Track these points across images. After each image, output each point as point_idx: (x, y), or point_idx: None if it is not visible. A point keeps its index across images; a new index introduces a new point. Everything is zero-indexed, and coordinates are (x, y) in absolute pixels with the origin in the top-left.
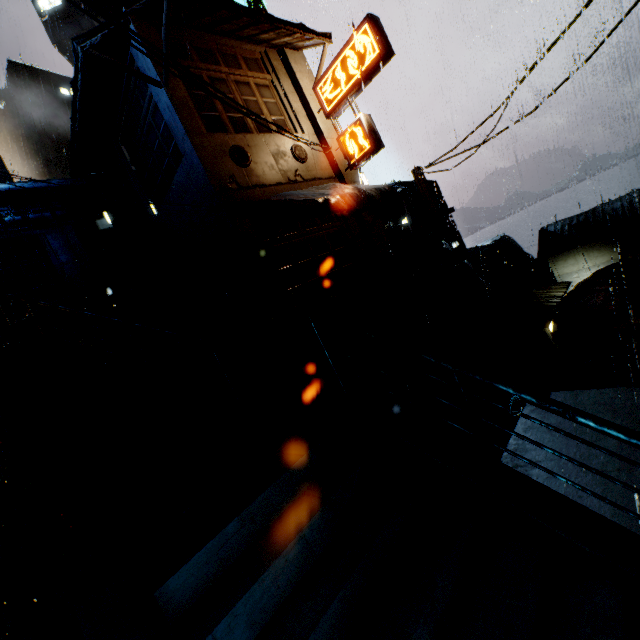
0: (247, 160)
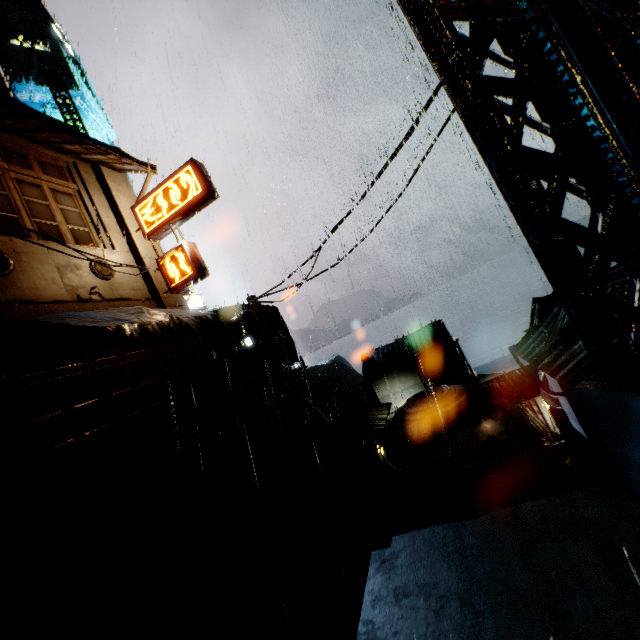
0: (5, 268)
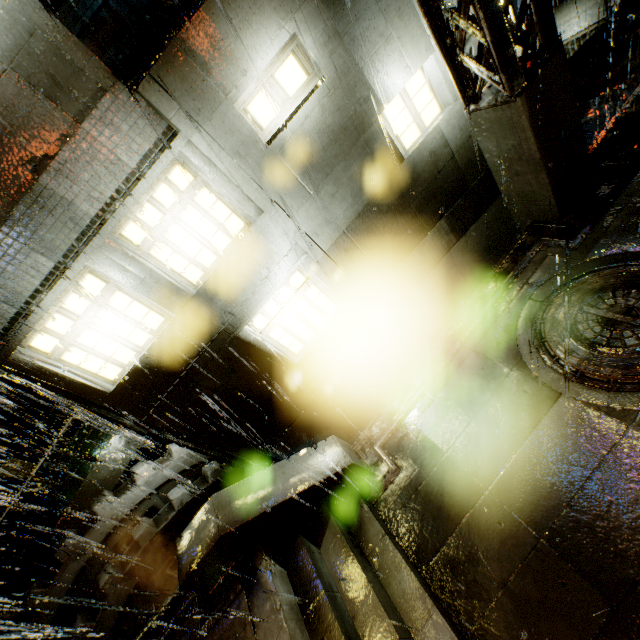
0: None
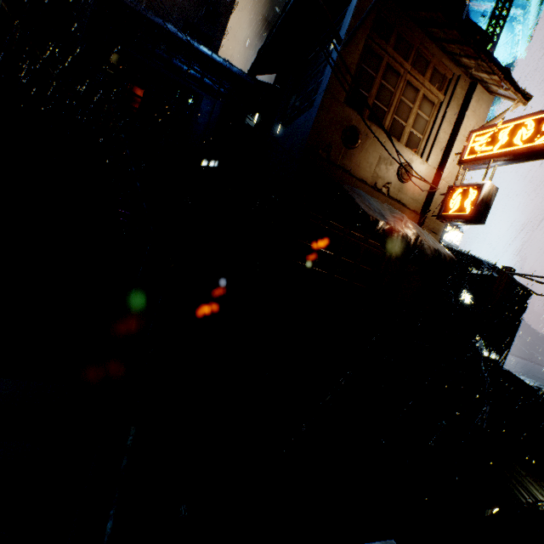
0: (353, 144)
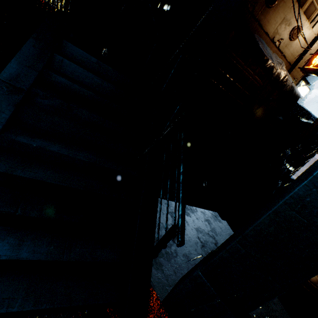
0: (271, 4)
